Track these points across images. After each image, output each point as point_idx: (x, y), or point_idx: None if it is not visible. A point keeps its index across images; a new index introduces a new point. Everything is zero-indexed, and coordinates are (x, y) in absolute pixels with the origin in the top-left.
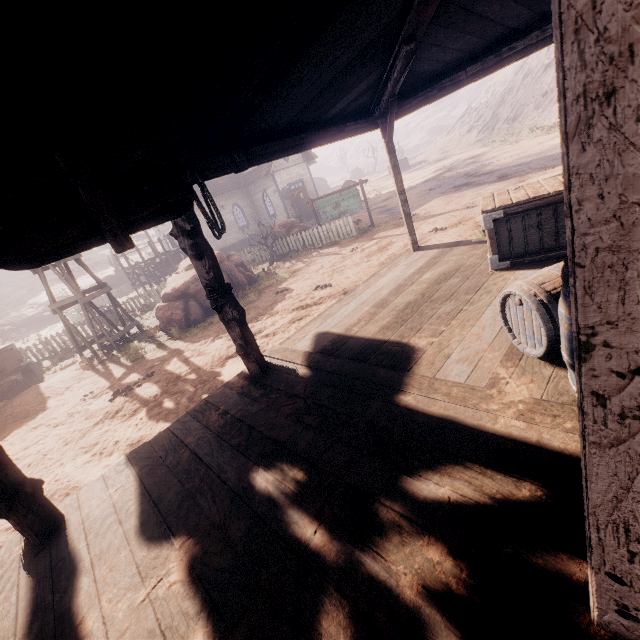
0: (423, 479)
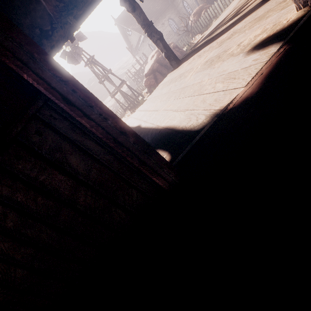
0: (236, 37)
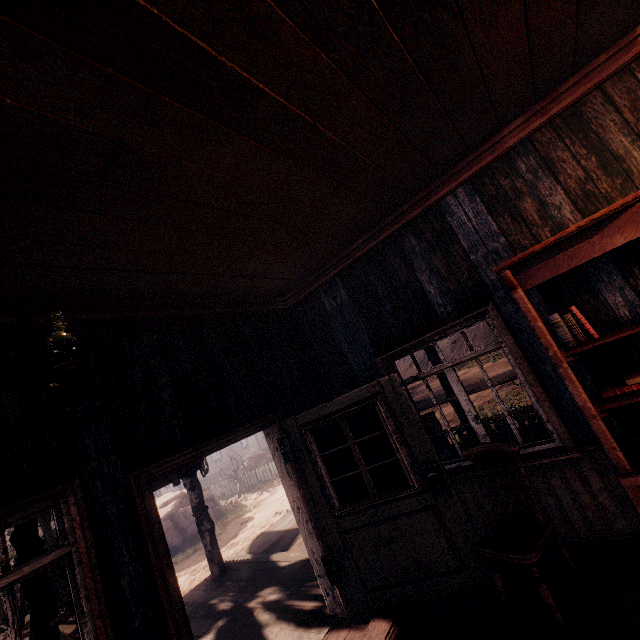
0: (294, 594)
